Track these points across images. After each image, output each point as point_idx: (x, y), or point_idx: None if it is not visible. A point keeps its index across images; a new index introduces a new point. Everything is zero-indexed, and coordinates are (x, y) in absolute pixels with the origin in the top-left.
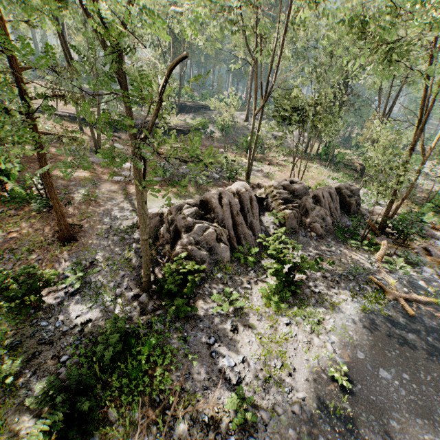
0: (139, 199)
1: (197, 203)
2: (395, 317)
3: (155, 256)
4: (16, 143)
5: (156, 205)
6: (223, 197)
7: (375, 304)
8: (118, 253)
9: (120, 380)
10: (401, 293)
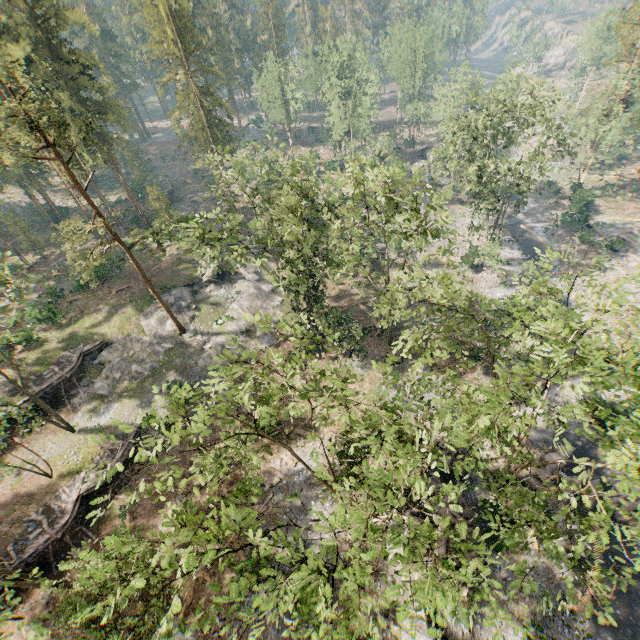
0: None
1: None
2: (605, 639)
3: None
4: None
5: None
6: None
7: (588, 638)
8: None
9: None
10: (585, 598)
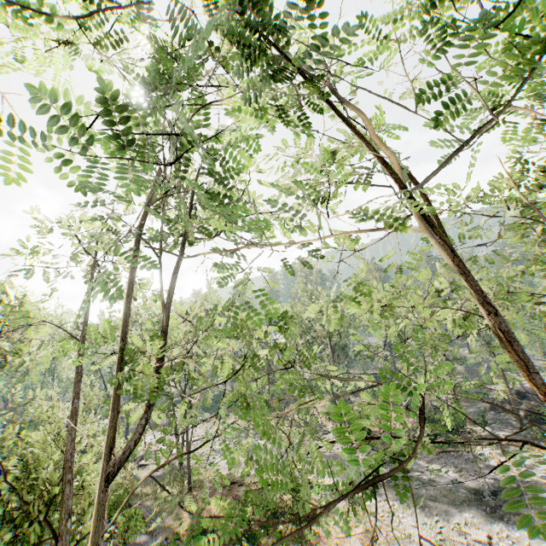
0: (507, 383)
1: (513, 393)
2: None
3: (511, 418)
4: (356, 394)
5: (484, 403)
6: (525, 389)
7: None
8: (492, 419)
9: (544, 437)
10: None
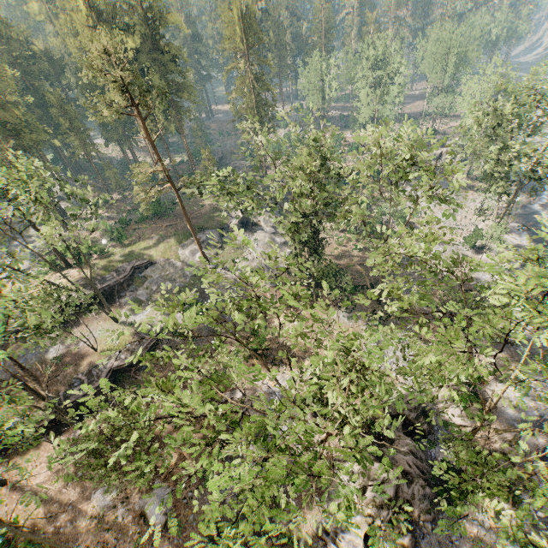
0: None
1: None
2: None
3: None
4: None
5: None
6: None
7: None
8: None
9: None
10: None
